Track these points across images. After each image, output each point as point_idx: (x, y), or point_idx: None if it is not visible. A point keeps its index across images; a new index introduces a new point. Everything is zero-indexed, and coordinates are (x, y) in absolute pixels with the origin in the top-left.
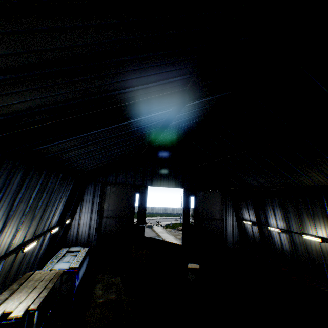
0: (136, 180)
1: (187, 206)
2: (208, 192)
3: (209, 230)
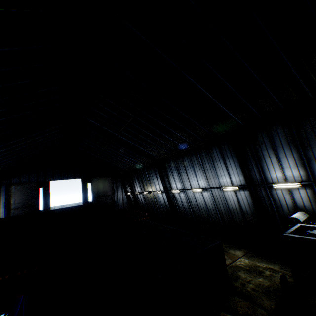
0: (39, 178)
1: (86, 190)
2: (101, 178)
3: (104, 203)
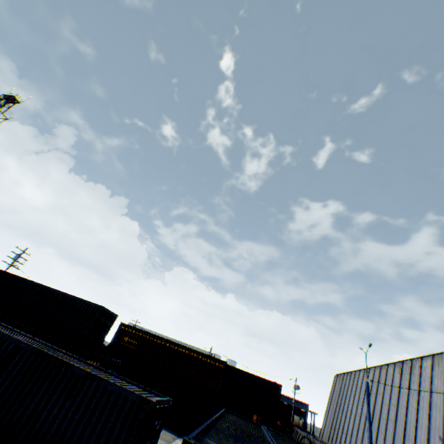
0: None
1: None
2: None
3: None
